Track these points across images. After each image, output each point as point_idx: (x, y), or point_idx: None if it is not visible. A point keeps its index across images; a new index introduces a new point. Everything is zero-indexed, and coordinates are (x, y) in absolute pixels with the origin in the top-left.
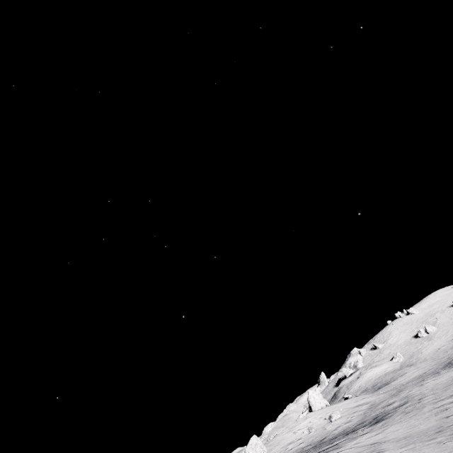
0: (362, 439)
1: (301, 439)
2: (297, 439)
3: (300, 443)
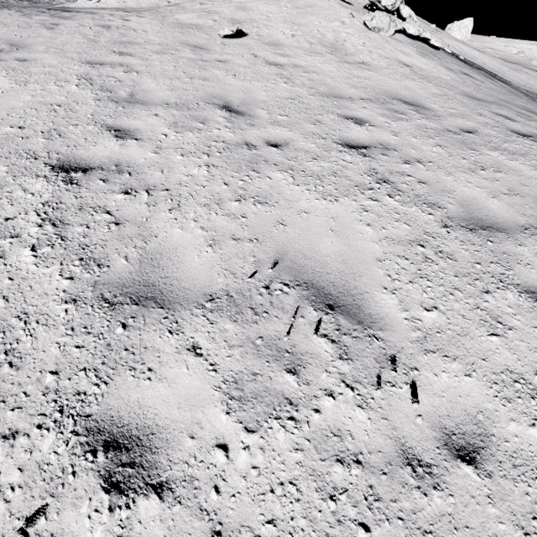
0: (527, 71)
1: (502, 53)
2: (500, 51)
3: (497, 54)
